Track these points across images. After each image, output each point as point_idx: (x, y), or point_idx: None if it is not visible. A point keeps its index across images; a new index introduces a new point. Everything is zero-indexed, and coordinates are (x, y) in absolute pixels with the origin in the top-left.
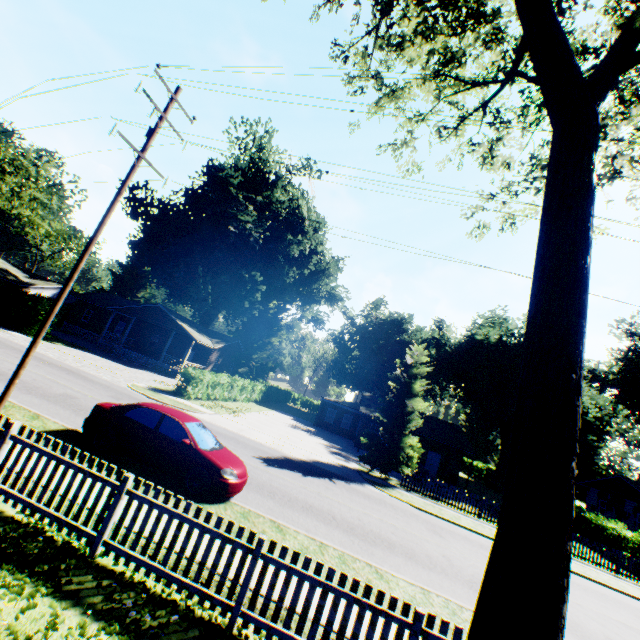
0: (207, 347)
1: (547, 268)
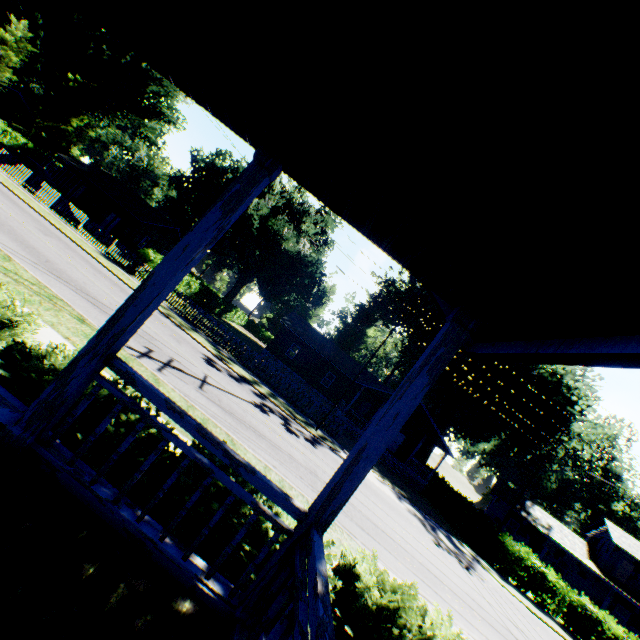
0: None
1: None
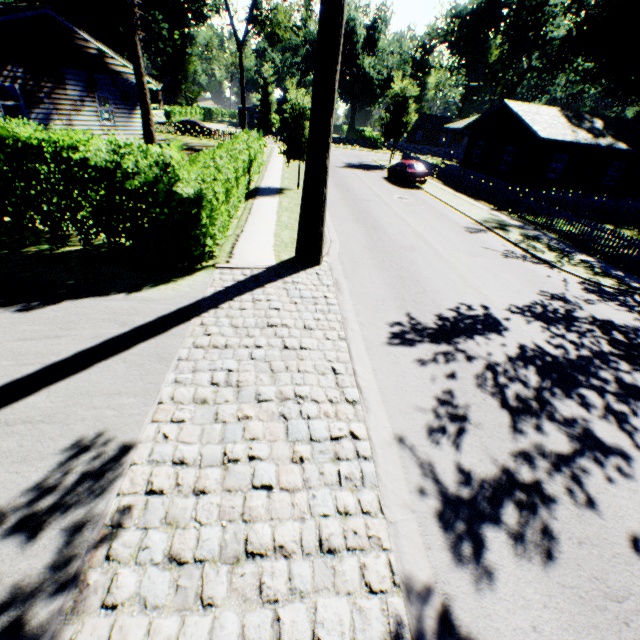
0: (153, 91)
1: (241, 82)
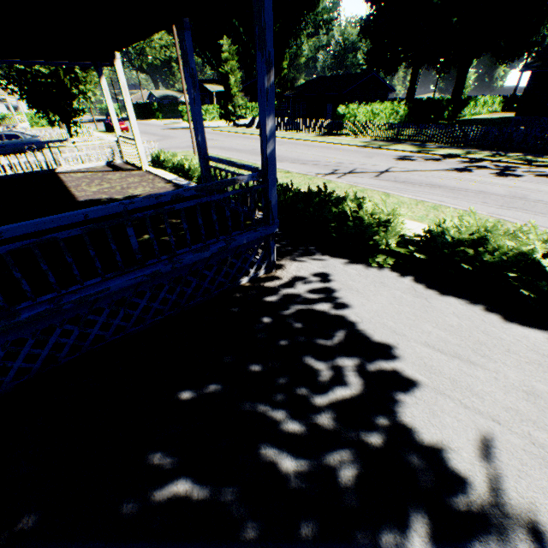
0: None
1: None
